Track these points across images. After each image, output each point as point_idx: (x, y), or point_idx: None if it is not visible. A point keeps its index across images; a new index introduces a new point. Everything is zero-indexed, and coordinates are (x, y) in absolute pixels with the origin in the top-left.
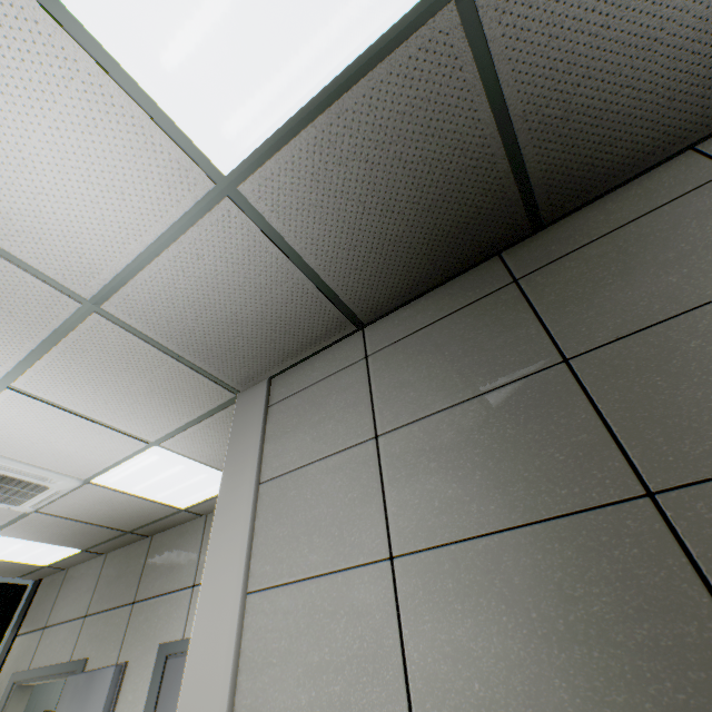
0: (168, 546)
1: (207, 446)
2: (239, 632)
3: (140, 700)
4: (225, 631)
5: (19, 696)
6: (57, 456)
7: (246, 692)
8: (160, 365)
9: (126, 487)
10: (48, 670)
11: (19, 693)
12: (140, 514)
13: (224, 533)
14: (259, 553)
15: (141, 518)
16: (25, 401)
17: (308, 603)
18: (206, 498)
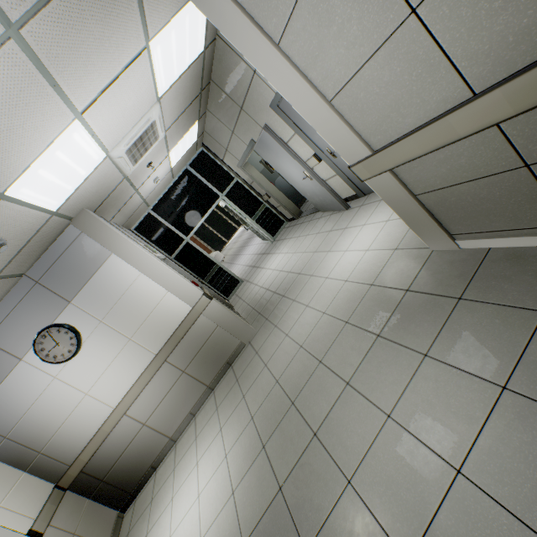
0: (223, 75)
1: (165, 1)
2: (291, 64)
3: (285, 127)
4: (285, 71)
5: (247, 168)
6: (136, 109)
7: (316, 78)
8: (78, 0)
9: (172, 80)
10: (245, 155)
11: (246, 167)
12: (194, 80)
13: (237, 36)
14: (263, 20)
15: (197, 81)
16: (93, 110)
17: (310, 10)
18: (205, 29)
